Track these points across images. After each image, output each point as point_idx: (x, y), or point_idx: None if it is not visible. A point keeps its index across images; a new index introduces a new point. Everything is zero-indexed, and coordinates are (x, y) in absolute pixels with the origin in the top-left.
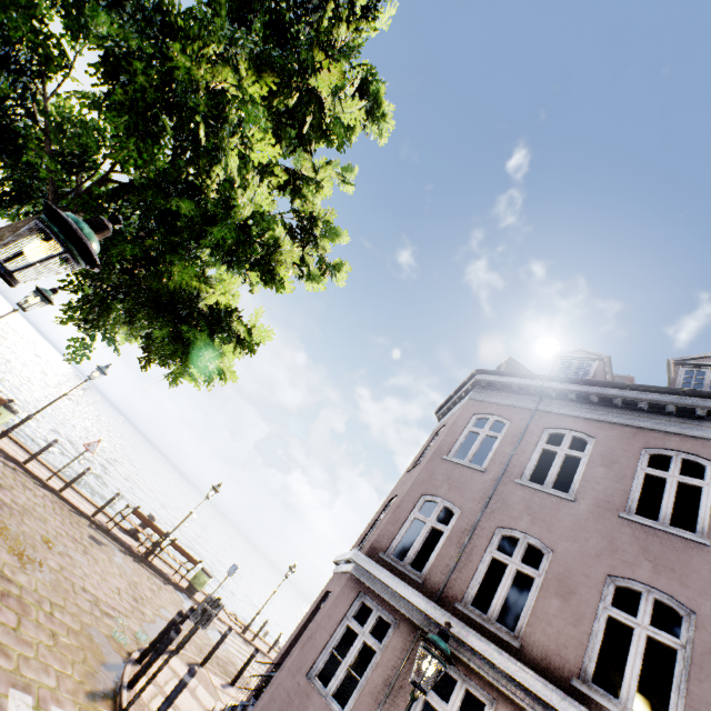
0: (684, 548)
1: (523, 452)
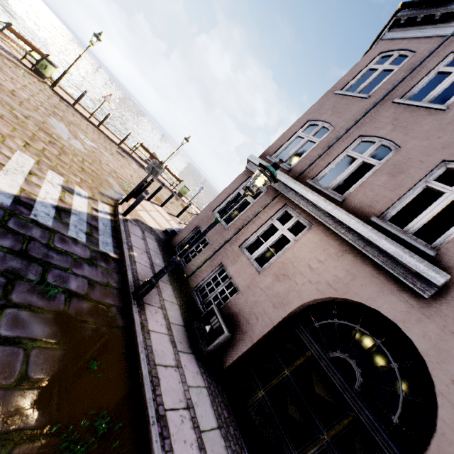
0: None
1: (414, 77)
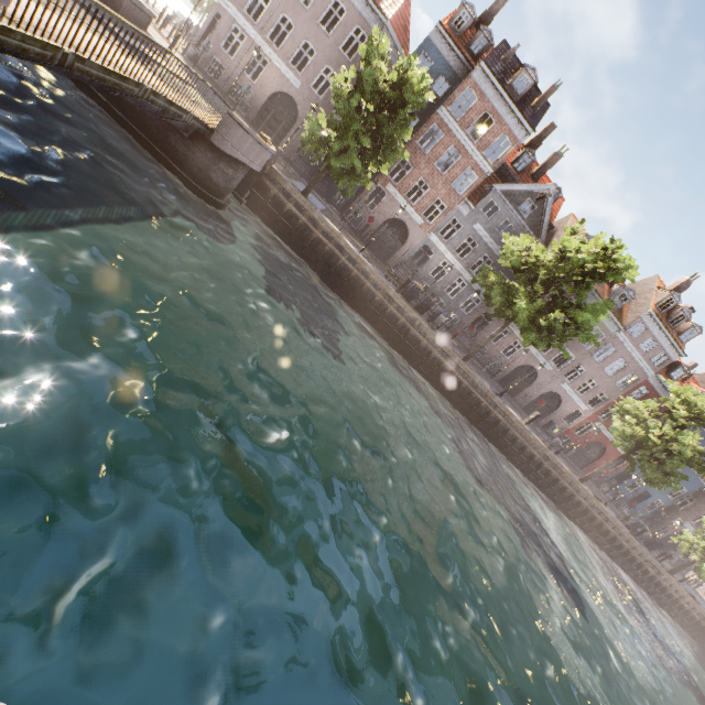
0: (324, 38)
1: None
